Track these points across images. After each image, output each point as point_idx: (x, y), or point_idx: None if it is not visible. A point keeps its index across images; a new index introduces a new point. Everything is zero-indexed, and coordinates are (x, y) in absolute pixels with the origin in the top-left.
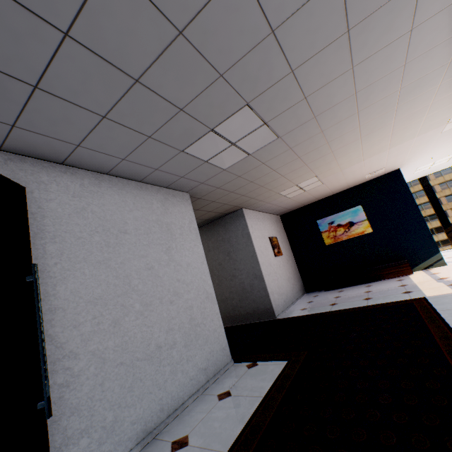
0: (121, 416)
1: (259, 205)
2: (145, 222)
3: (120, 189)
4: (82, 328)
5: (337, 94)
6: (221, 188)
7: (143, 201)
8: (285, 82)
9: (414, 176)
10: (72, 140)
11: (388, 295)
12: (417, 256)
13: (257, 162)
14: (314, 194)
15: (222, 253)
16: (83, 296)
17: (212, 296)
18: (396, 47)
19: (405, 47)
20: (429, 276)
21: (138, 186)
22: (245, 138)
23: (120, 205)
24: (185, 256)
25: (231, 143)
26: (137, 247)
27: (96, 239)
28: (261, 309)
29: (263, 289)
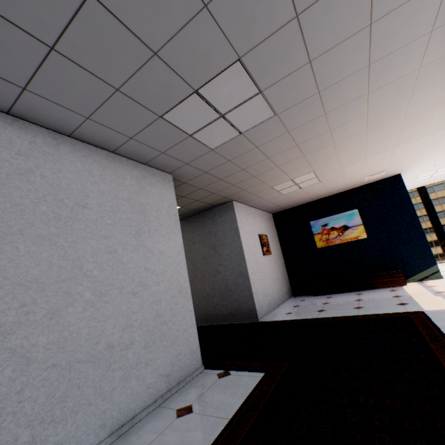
0: (42, 435)
1: (251, 199)
2: (112, 198)
3: (85, 156)
4: (1, 317)
5: (348, 62)
6: (209, 173)
7: (113, 174)
8: (287, 33)
9: (413, 185)
10: (14, 78)
11: (380, 305)
12: (412, 266)
13: (250, 144)
14: (310, 193)
15: (208, 246)
16: (11, 276)
17: (187, 291)
18: (426, 1)
19: (437, 4)
20: (424, 288)
21: (109, 156)
22: (236, 110)
23: (82, 174)
24: (159, 243)
25: (219, 114)
26: (98, 225)
27: (42, 208)
28: (243, 310)
29: (247, 289)
